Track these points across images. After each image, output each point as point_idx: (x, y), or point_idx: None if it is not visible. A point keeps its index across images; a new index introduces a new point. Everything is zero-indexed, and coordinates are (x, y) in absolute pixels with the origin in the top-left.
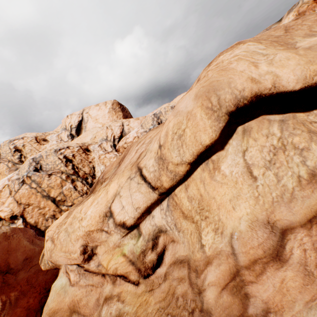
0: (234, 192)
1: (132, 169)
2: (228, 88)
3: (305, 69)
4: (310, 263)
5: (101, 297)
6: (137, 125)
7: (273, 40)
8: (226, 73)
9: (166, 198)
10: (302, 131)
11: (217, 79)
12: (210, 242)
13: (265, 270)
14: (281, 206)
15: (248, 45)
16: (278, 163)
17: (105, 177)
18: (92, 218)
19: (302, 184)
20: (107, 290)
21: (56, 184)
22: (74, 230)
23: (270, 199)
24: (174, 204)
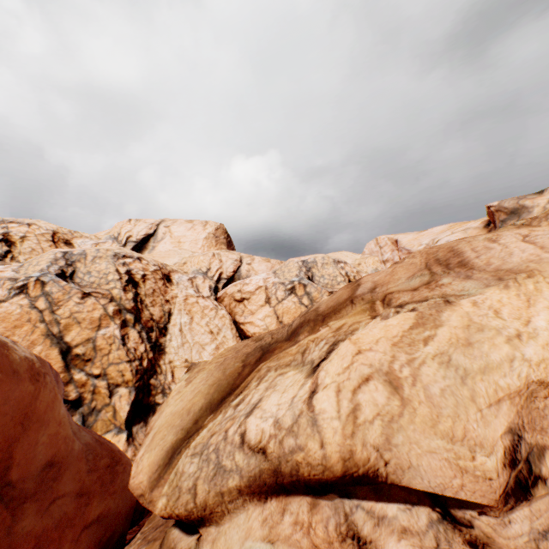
0: None
1: None
2: None
3: None
4: None
5: None
6: (264, 270)
7: None
8: None
9: None
10: None
11: None
12: None
13: None
14: None
15: None
16: None
17: (386, 289)
18: None
19: None
20: None
21: (90, 317)
22: (489, 364)
23: None
24: None
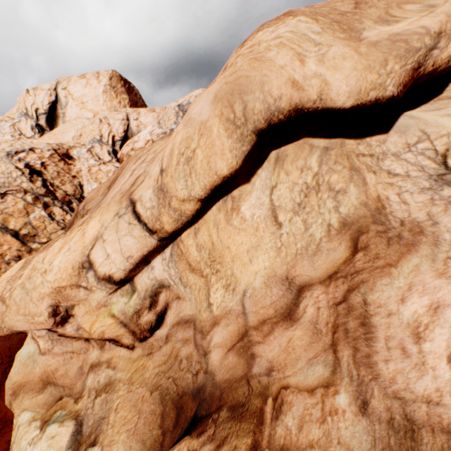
0: (253, 242)
1: (122, 202)
2: (259, 92)
3: (361, 78)
4: (321, 321)
5: (86, 365)
6: (152, 121)
7: (336, 19)
8: (260, 65)
9: (170, 244)
10: (344, 166)
11: (247, 74)
12: (219, 300)
13: (273, 330)
14: (304, 259)
15: (299, 21)
16: (309, 208)
17: (87, 207)
18: (62, 270)
19: (331, 235)
20: (93, 357)
21: (17, 209)
22: (35, 286)
23: (294, 251)
24: (179, 253)
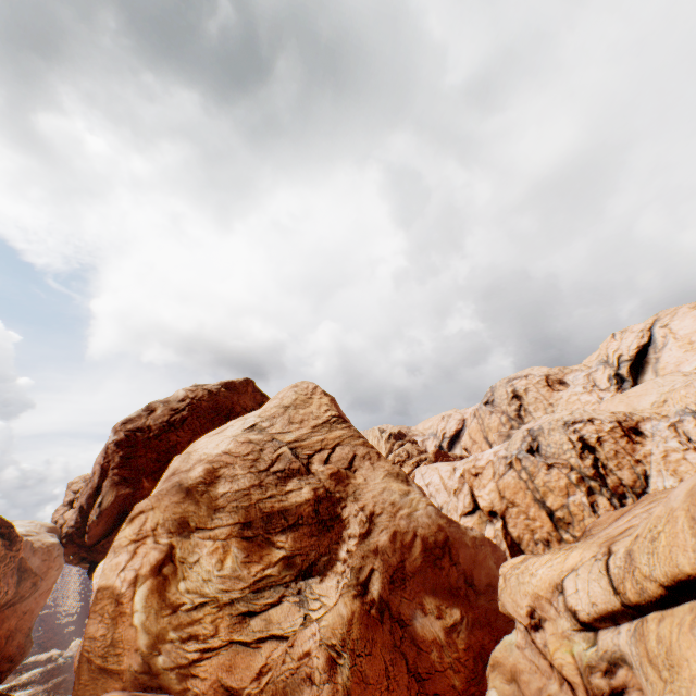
0: None
1: (600, 546)
2: None
3: None
4: None
5: (544, 690)
6: None
7: None
8: None
9: (638, 617)
10: None
11: None
12: None
13: None
14: None
15: None
16: None
17: (591, 530)
18: (541, 580)
19: None
20: (552, 688)
21: (557, 485)
22: (523, 581)
23: None
24: (640, 631)
